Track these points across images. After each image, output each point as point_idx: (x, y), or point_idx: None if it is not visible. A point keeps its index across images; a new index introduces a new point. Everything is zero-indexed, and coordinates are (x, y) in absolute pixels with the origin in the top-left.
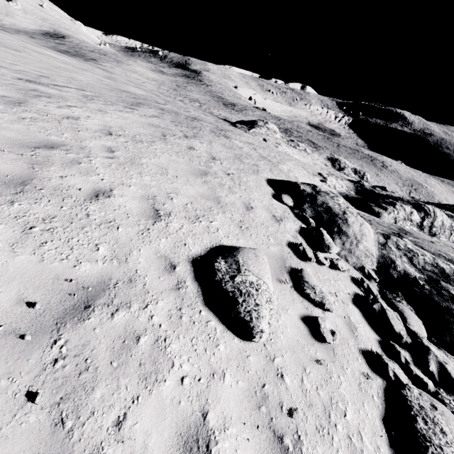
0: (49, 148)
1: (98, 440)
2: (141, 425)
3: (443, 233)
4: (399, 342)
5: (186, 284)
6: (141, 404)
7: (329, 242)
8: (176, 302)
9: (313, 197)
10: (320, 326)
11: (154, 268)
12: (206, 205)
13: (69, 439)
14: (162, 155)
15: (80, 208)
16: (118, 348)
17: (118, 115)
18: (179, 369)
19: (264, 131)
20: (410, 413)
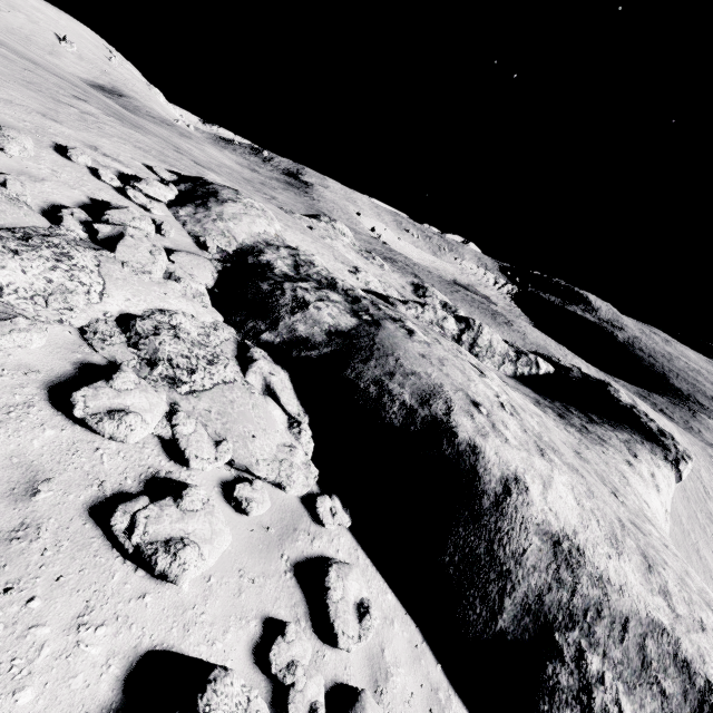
0: None
1: None
2: None
3: (491, 357)
4: (99, 220)
5: None
6: None
7: (148, 183)
8: None
9: (207, 183)
10: None
11: None
12: None
13: None
14: None
15: None
16: None
17: None
18: None
19: (324, 226)
20: None
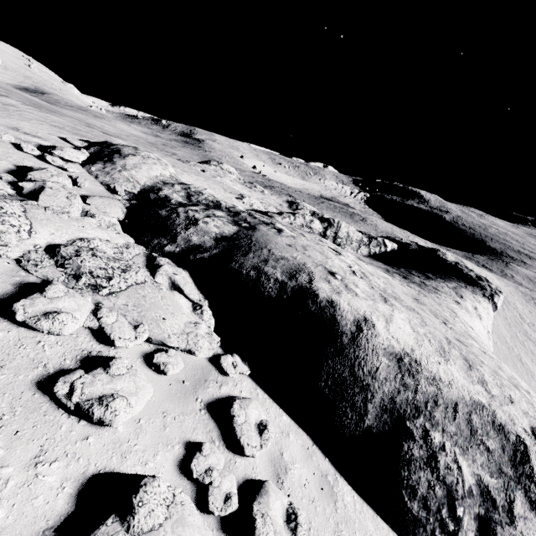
0: None
1: None
2: None
3: (350, 244)
4: (24, 180)
5: None
6: None
7: (62, 150)
8: None
9: (111, 145)
10: None
11: None
12: None
13: None
14: None
15: None
16: None
17: None
18: None
19: (214, 168)
20: None
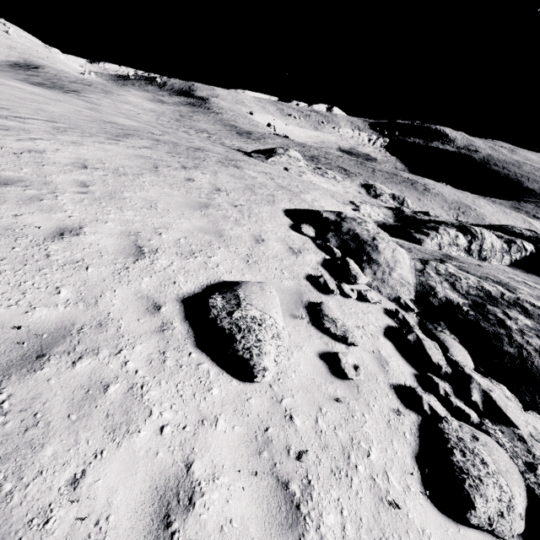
0: (1, 185)
1: (46, 502)
2: (105, 482)
3: (494, 256)
4: (438, 373)
5: (173, 325)
6: (106, 459)
7: (356, 272)
8: (159, 345)
9: (337, 225)
10: (340, 361)
11: (132, 310)
12: (205, 239)
13: (6, 503)
14: (151, 188)
15: (38, 249)
16: (79, 399)
17: (98, 147)
18: (159, 418)
19: (285, 159)
20: (446, 446)
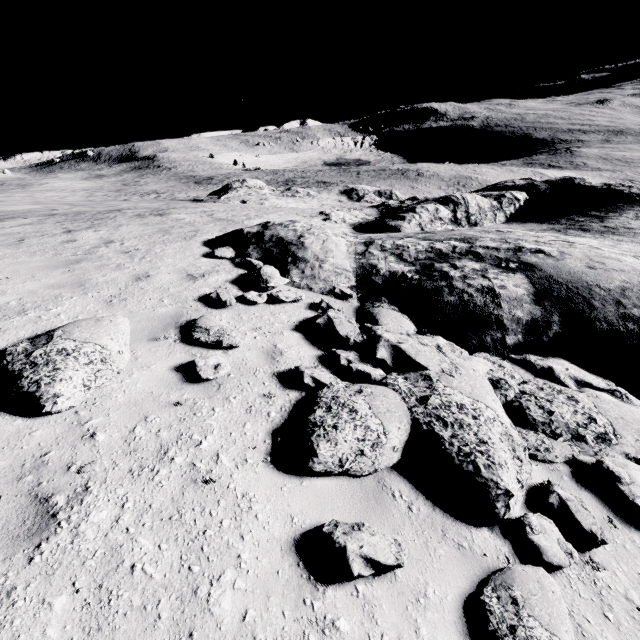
0: None
1: None
2: None
3: (485, 217)
4: (347, 346)
5: None
6: None
7: (269, 276)
8: None
9: (259, 235)
10: (196, 366)
11: None
12: (52, 294)
13: None
14: None
15: None
16: None
17: None
18: None
19: (244, 192)
20: (313, 409)
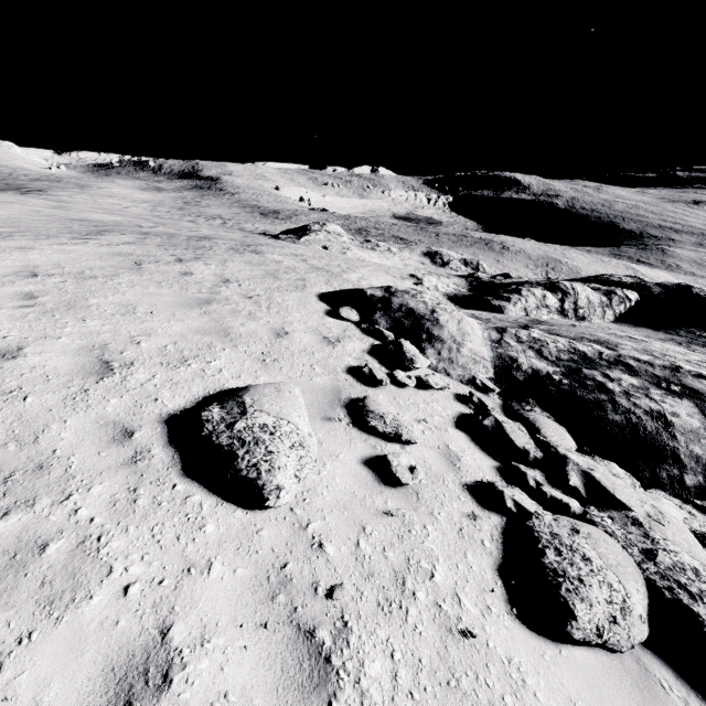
0: None
1: None
2: (32, 675)
3: (594, 313)
4: (526, 461)
5: (151, 453)
6: (36, 643)
7: (412, 355)
8: (128, 482)
9: (386, 301)
10: (391, 465)
11: (90, 442)
12: (203, 342)
13: None
14: (129, 290)
15: None
16: None
17: (56, 249)
18: (123, 575)
19: (323, 236)
20: (537, 547)
